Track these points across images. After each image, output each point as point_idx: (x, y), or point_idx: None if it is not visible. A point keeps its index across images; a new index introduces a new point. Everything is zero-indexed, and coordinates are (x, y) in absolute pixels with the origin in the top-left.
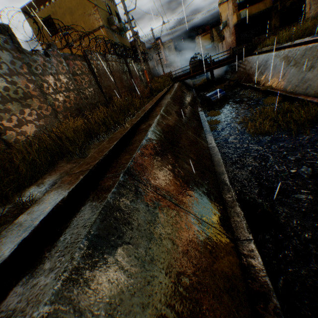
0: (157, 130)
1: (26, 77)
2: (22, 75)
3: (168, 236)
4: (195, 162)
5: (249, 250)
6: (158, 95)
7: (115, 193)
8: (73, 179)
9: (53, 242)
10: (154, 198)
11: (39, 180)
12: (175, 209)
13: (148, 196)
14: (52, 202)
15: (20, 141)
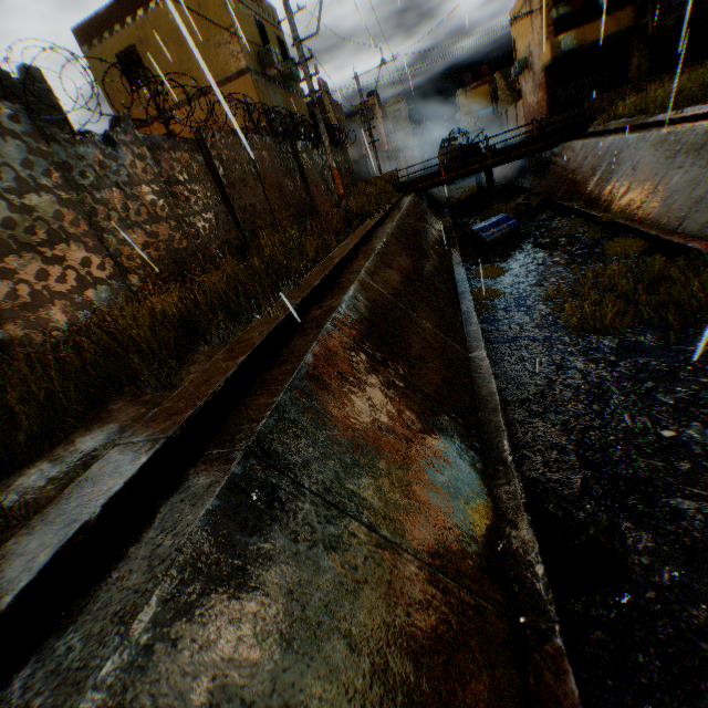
0: (346, 325)
1: (56, 194)
2: (48, 191)
3: (338, 625)
4: (432, 404)
5: (547, 650)
6: (361, 228)
7: (214, 512)
8: (126, 461)
9: (42, 653)
10: (316, 516)
11: (61, 446)
12: (366, 544)
13: (301, 512)
14: (61, 533)
15: (33, 341)
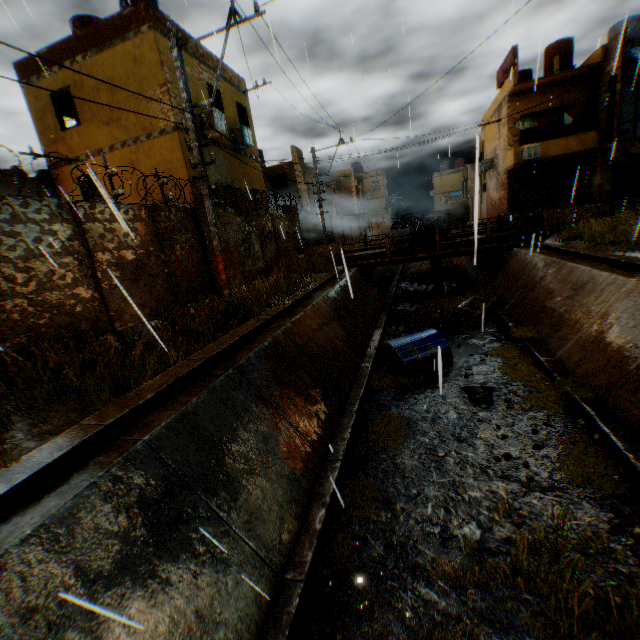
0: None
1: None
2: None
3: None
4: None
5: None
6: (219, 341)
7: None
8: None
9: None
10: None
11: None
12: None
13: None
14: None
15: None
